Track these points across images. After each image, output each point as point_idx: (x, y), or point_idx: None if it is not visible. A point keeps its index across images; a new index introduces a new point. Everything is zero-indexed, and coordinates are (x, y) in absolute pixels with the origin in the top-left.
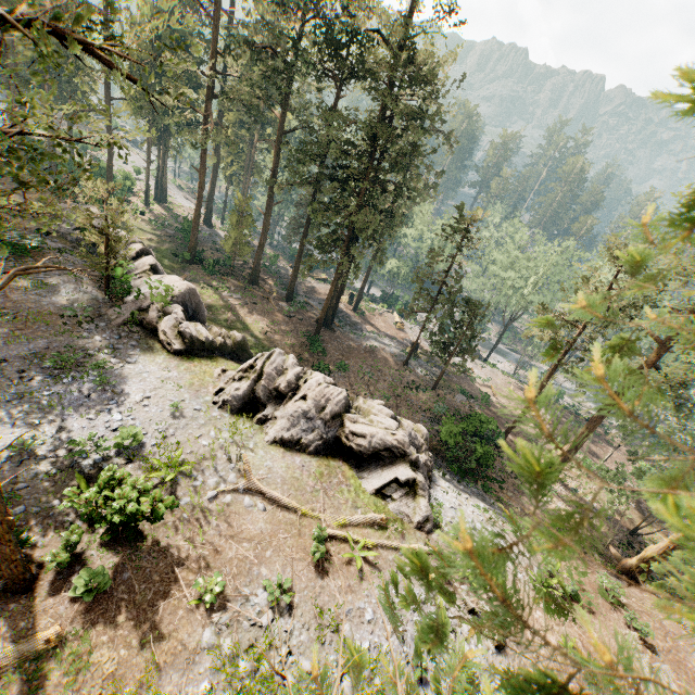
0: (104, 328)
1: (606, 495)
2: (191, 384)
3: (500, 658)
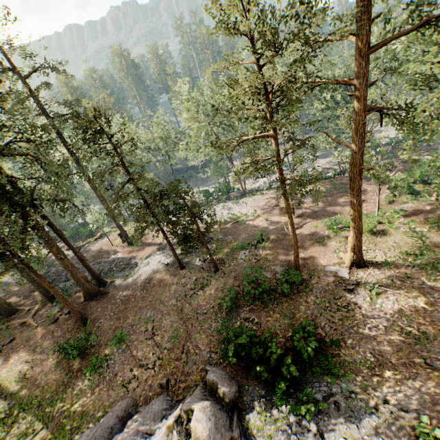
0: None
1: (406, 239)
2: None
3: None
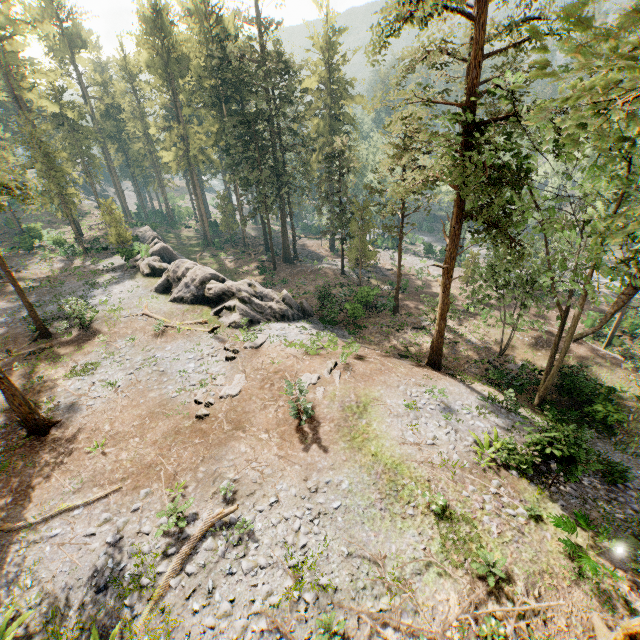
0: (119, 272)
1: (498, 335)
2: (146, 286)
3: (226, 363)
